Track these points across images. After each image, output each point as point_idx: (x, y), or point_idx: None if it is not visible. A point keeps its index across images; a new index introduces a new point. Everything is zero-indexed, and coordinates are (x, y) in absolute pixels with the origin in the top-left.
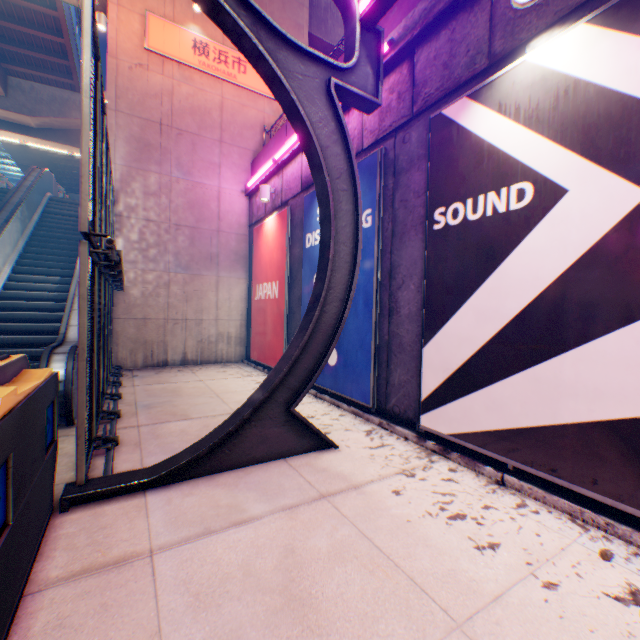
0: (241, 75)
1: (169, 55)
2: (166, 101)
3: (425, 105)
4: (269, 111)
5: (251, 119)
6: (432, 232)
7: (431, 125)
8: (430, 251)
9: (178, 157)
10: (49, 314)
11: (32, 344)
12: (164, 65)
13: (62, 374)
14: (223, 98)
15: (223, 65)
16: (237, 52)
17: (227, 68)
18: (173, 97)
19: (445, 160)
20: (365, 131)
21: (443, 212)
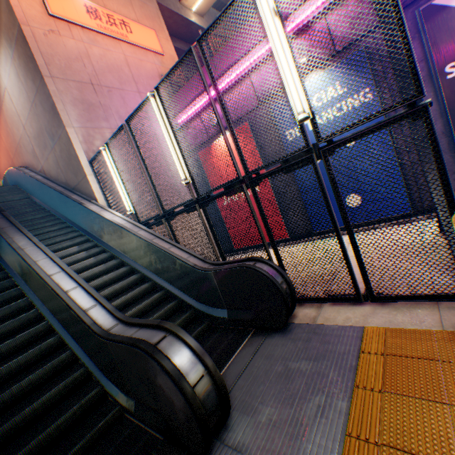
0: (129, 34)
1: (72, 20)
2: (86, 63)
3: (403, 5)
4: (157, 63)
5: (150, 71)
6: (445, 81)
7: (422, 14)
8: (447, 93)
9: (116, 111)
10: (113, 274)
11: (131, 301)
12: (70, 30)
13: (277, 276)
14: (125, 55)
15: (114, 27)
16: (119, 15)
17: (118, 29)
18: (90, 58)
19: (445, 33)
20: (335, 39)
21: (453, 65)
